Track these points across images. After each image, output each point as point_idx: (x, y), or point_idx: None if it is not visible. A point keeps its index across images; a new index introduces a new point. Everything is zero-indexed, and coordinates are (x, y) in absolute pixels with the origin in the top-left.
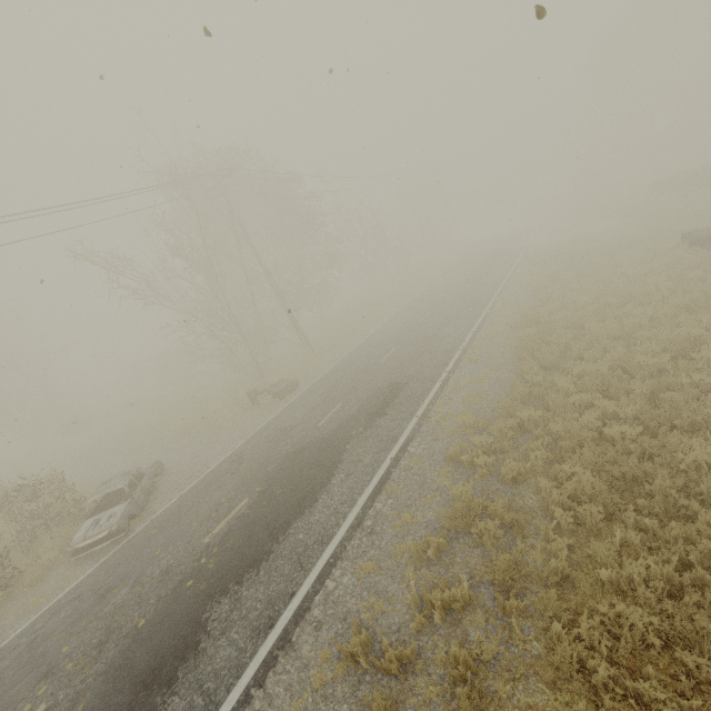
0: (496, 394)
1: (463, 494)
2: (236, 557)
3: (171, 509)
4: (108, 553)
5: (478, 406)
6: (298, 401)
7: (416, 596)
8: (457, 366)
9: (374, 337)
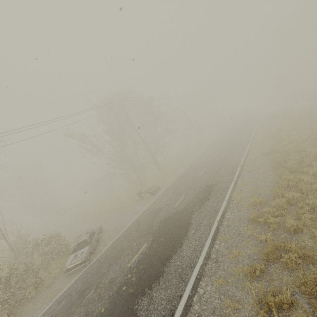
0: (266, 187)
1: (268, 239)
2: (145, 274)
3: (109, 249)
4: (81, 271)
5: (258, 193)
6: (161, 196)
7: (255, 299)
8: (240, 174)
9: (193, 164)
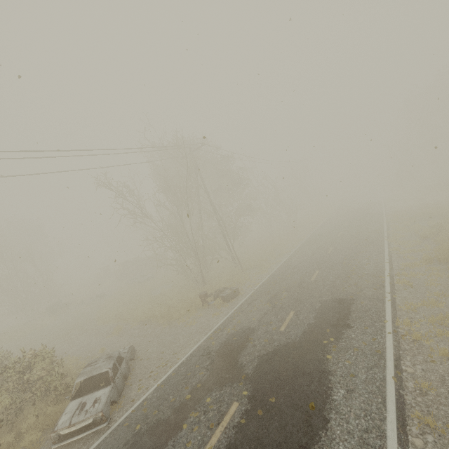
0: None
1: None
2: None
3: (151, 400)
4: (88, 445)
5: None
6: (246, 306)
7: None
8: (393, 288)
9: (291, 261)
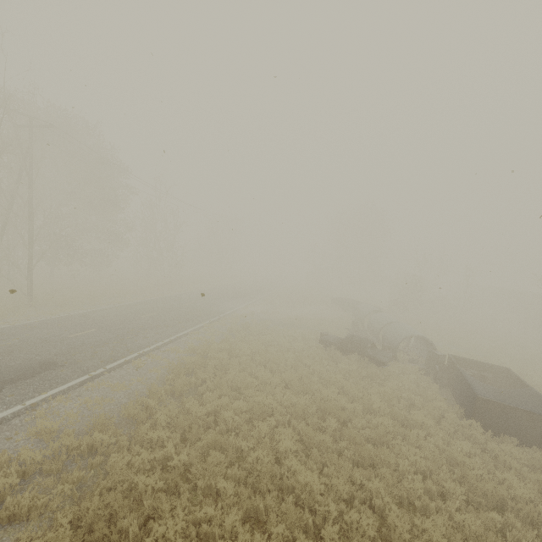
0: (116, 406)
1: None
2: None
3: None
4: None
5: (90, 412)
6: None
7: None
8: (121, 366)
9: (97, 312)
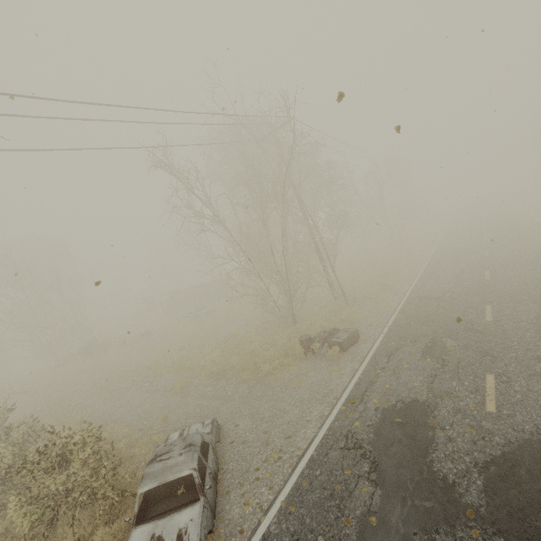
0: None
1: None
2: None
3: (281, 540)
4: None
5: None
6: (385, 359)
7: None
8: None
9: (425, 291)
